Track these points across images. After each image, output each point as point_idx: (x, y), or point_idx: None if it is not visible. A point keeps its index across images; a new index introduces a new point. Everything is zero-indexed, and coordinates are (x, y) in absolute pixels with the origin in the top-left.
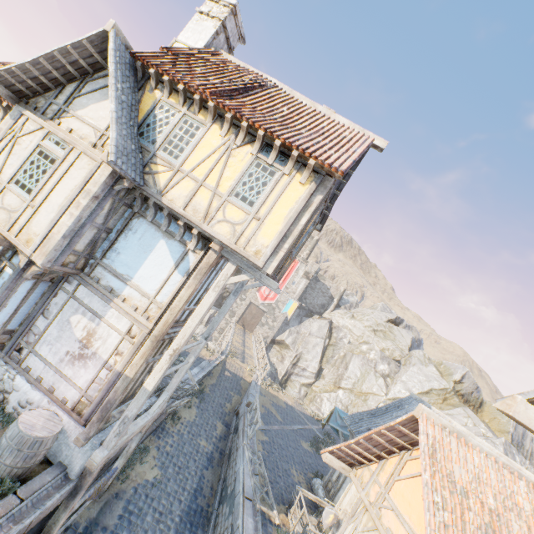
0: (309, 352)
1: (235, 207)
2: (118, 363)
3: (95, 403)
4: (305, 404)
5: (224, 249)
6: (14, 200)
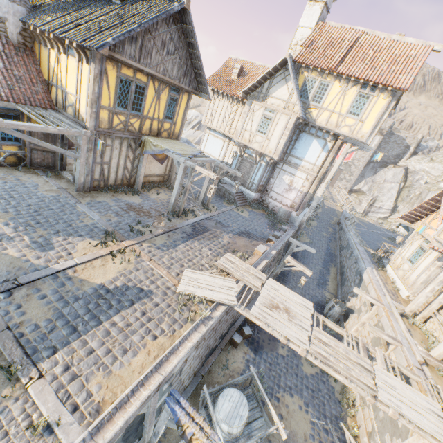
0: (384, 195)
1: (350, 118)
2: (304, 190)
3: (298, 204)
4: None
5: (344, 137)
6: (259, 138)
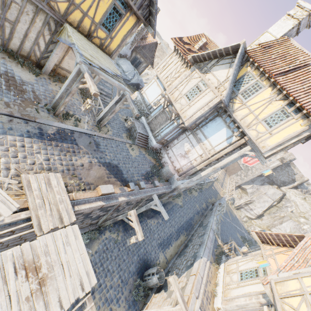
0: (259, 203)
1: (262, 126)
2: (194, 163)
3: (183, 171)
4: None
5: (249, 140)
6: (184, 101)
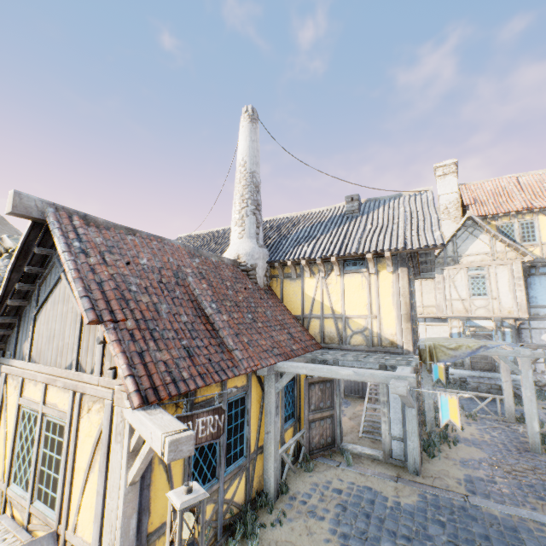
0: None
1: None
2: None
3: None
4: None
5: None
6: (480, 302)
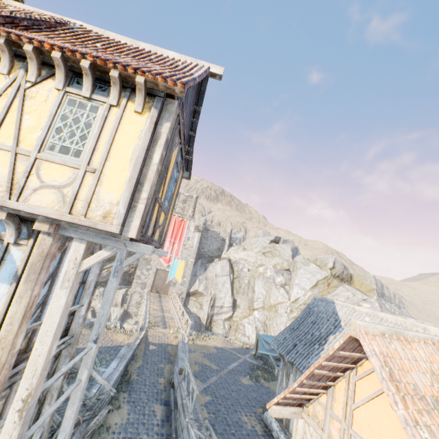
0: (221, 291)
1: (55, 164)
2: None
3: None
4: (232, 335)
5: (62, 225)
6: None
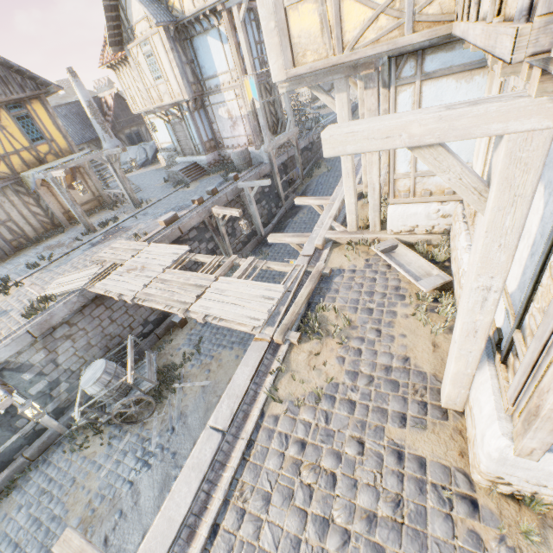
0: None
1: None
2: (244, 112)
3: (252, 135)
4: None
5: (225, 4)
6: (162, 87)
